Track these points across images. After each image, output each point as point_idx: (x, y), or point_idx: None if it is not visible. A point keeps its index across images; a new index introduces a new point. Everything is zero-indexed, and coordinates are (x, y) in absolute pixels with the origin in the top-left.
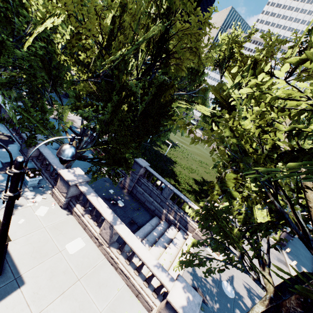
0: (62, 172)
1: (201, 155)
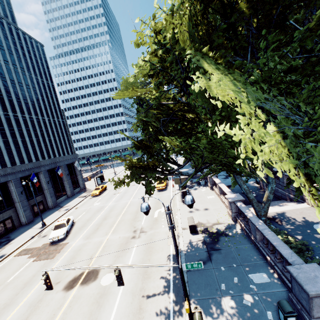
0: None
1: None
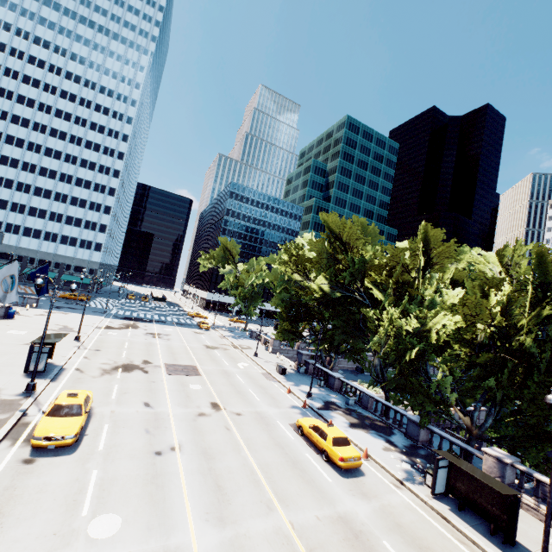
0: (486, 449)
1: None
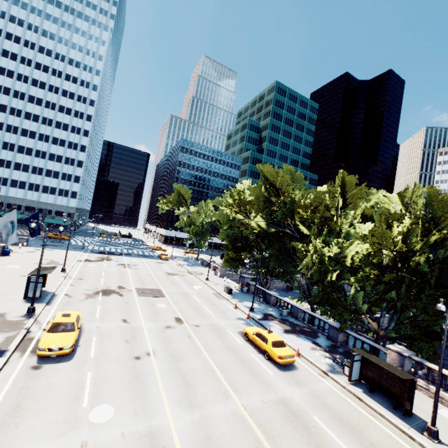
0: (390, 346)
1: None
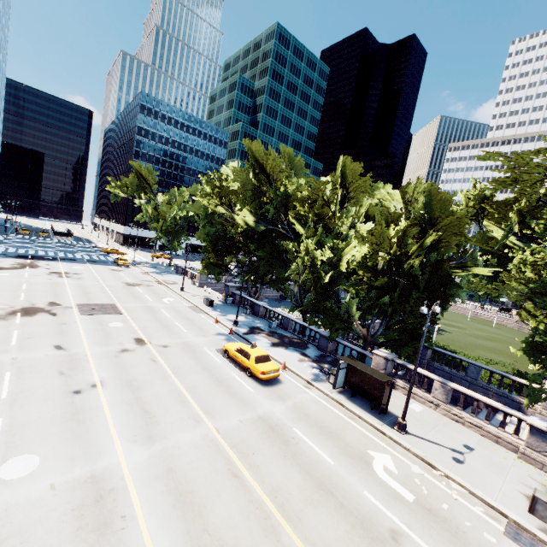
0: (376, 351)
1: (494, 339)
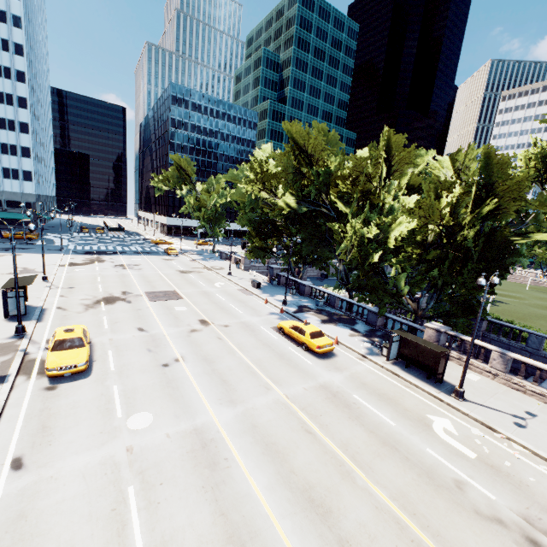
0: (428, 324)
1: None
